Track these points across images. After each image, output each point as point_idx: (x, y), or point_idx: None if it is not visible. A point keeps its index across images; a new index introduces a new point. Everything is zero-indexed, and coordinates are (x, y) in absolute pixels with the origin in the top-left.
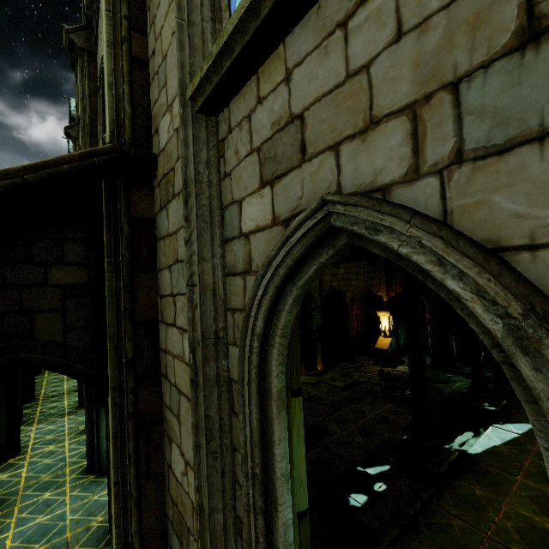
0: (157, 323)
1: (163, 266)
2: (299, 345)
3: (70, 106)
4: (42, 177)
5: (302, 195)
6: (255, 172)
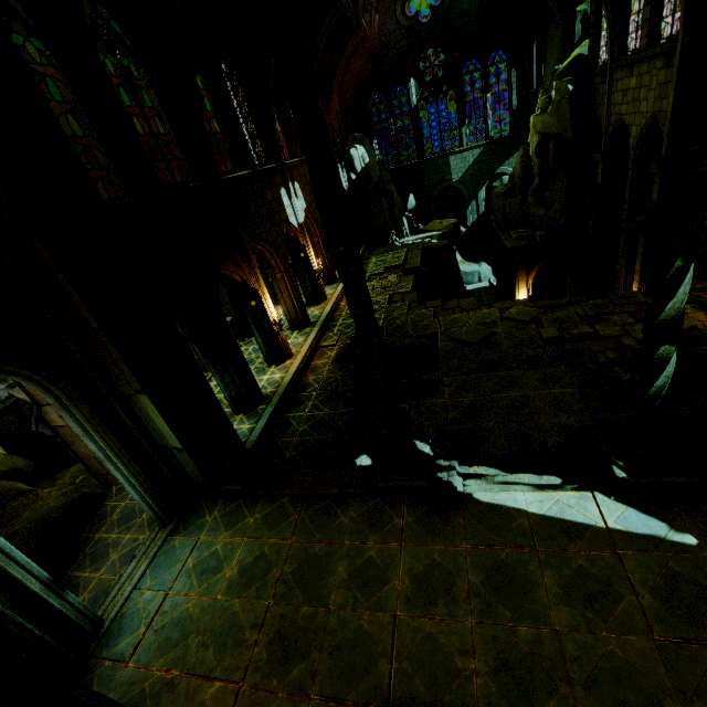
0: None
1: None
2: (623, 234)
3: None
4: None
5: None
6: None
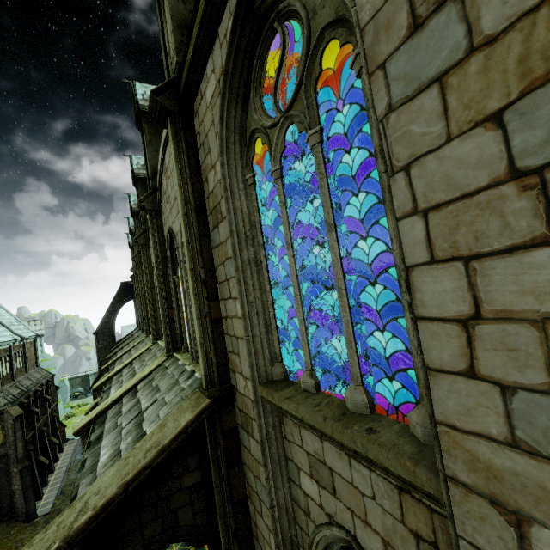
0: (246, 498)
1: (248, 465)
2: None
3: (131, 201)
4: (179, 442)
5: (336, 512)
6: (306, 463)
